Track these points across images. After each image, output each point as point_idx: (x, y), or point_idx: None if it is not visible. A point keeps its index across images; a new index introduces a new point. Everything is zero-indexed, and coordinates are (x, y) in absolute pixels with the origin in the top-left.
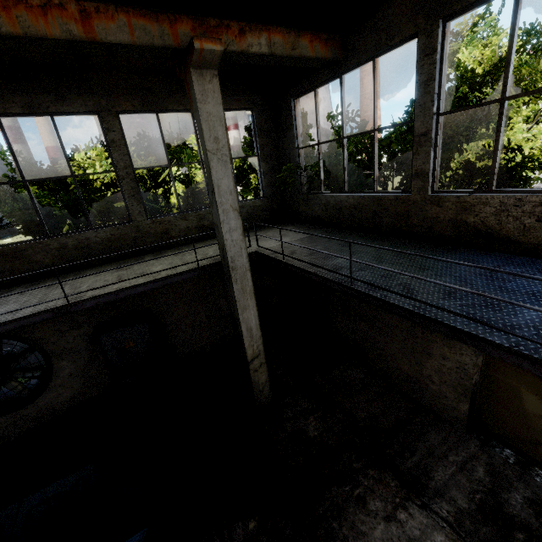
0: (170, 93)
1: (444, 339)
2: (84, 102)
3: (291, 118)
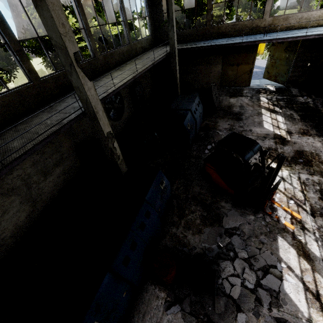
0: None
1: (214, 66)
2: None
3: (160, 0)
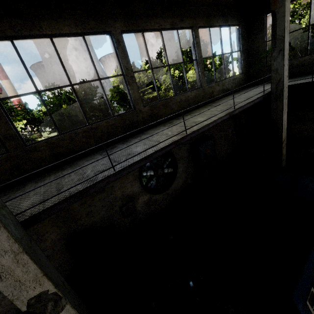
0: (214, 16)
1: None
2: (188, 22)
3: (263, 26)
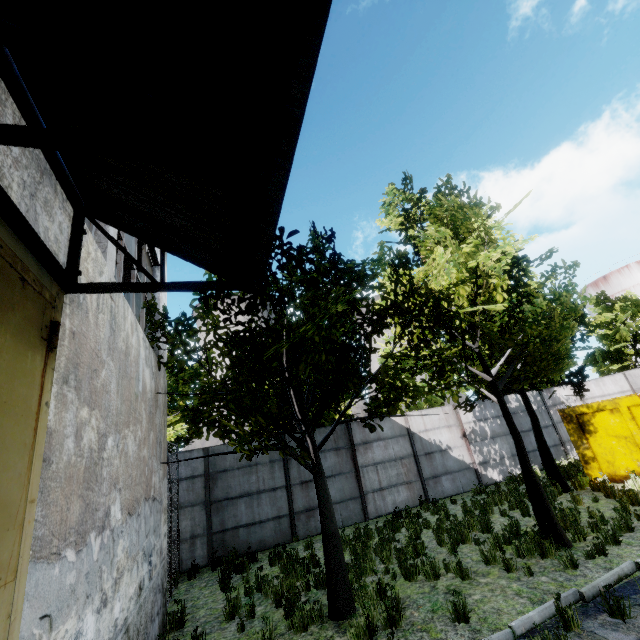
0: None
1: None
2: None
3: None
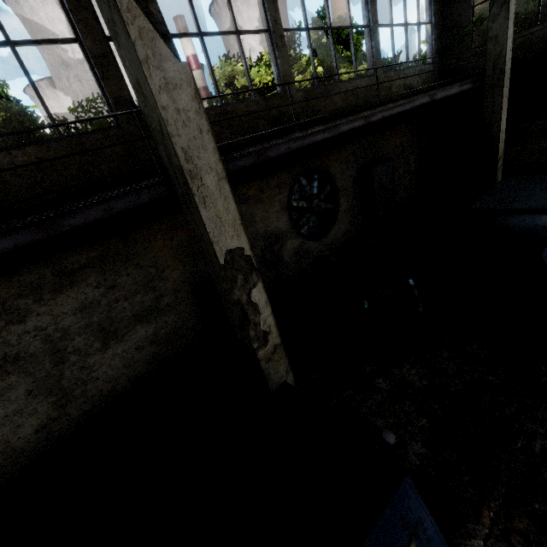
0: None
1: None
2: None
3: None
